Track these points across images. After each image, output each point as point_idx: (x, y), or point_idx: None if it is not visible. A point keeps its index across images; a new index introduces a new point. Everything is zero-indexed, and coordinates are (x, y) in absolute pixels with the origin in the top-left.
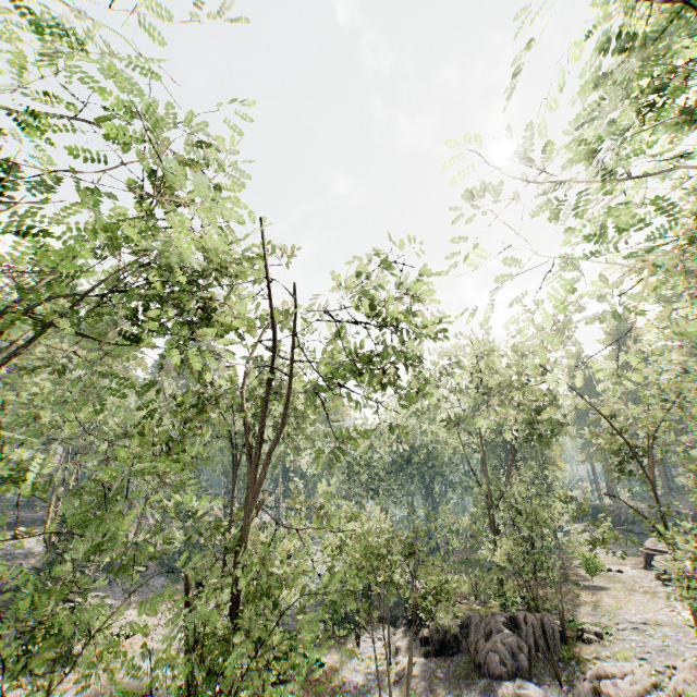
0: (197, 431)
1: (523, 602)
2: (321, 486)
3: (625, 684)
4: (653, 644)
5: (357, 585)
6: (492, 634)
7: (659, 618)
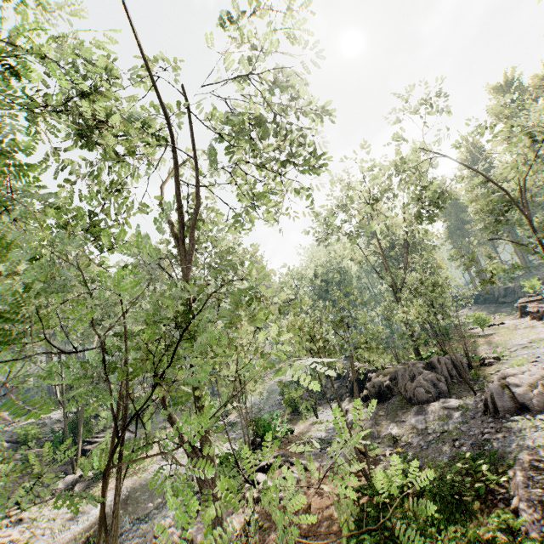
0: (122, 227)
1: (434, 356)
2: (252, 275)
3: (525, 377)
4: (540, 351)
5: (302, 350)
6: (416, 377)
7: (540, 336)
